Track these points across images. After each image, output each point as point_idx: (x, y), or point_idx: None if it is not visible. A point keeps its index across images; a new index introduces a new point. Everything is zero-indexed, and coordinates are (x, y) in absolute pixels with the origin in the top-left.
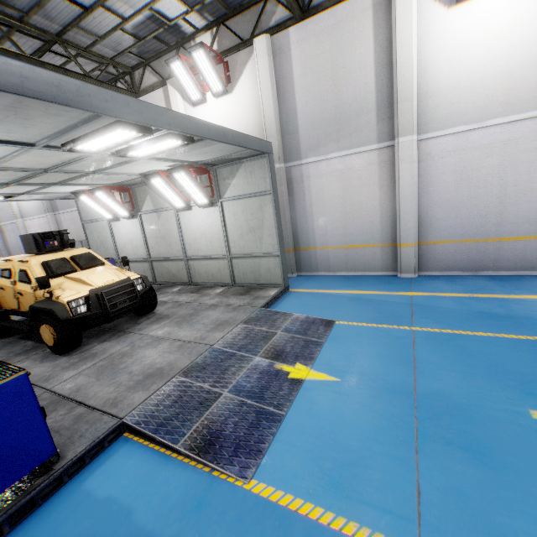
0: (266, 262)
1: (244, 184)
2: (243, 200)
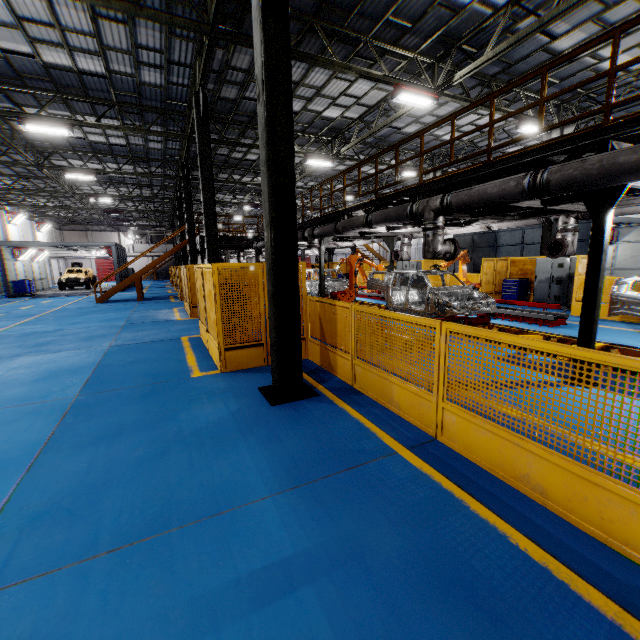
0: (635, 272)
1: (634, 236)
2: (630, 243)
